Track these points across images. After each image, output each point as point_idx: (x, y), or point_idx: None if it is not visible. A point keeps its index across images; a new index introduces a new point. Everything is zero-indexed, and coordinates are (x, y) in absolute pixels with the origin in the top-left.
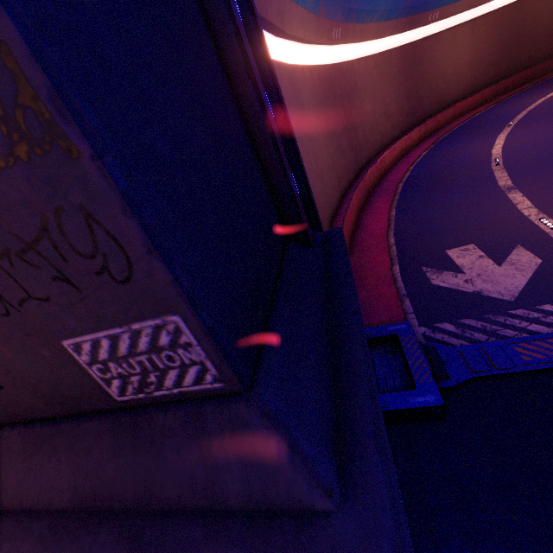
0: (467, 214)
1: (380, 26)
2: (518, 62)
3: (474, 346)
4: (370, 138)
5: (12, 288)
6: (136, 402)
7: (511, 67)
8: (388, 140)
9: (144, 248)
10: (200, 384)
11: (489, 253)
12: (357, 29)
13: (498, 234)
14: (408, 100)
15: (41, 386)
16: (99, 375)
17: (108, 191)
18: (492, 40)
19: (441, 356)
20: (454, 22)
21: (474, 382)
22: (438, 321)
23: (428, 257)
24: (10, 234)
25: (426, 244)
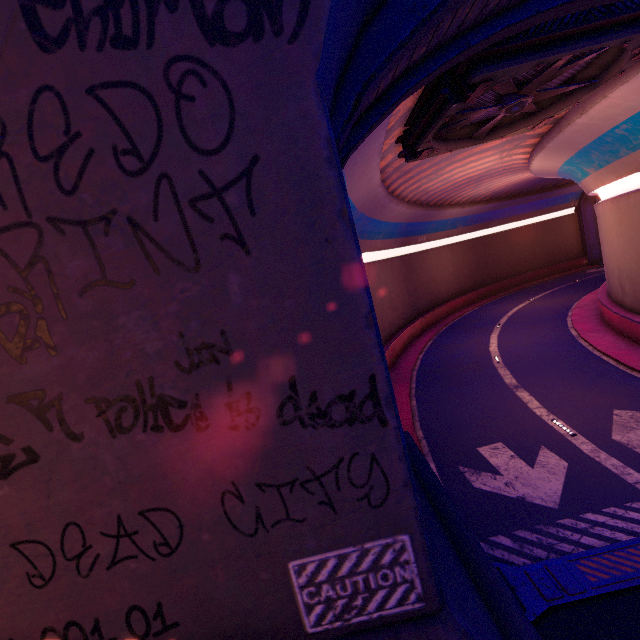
0: (486, 410)
1: (384, 242)
2: (490, 277)
3: (538, 564)
4: (381, 326)
5: (276, 510)
6: (328, 633)
7: (485, 280)
8: (395, 328)
9: (403, 482)
10: (402, 604)
11: (519, 453)
12: (368, 243)
13: (521, 433)
14: (409, 296)
15: (229, 619)
16: (306, 600)
17: (395, 446)
18: (467, 259)
19: (509, 579)
20: (437, 244)
21: (552, 613)
22: (492, 534)
23: (461, 455)
24: (306, 468)
25: (456, 440)
